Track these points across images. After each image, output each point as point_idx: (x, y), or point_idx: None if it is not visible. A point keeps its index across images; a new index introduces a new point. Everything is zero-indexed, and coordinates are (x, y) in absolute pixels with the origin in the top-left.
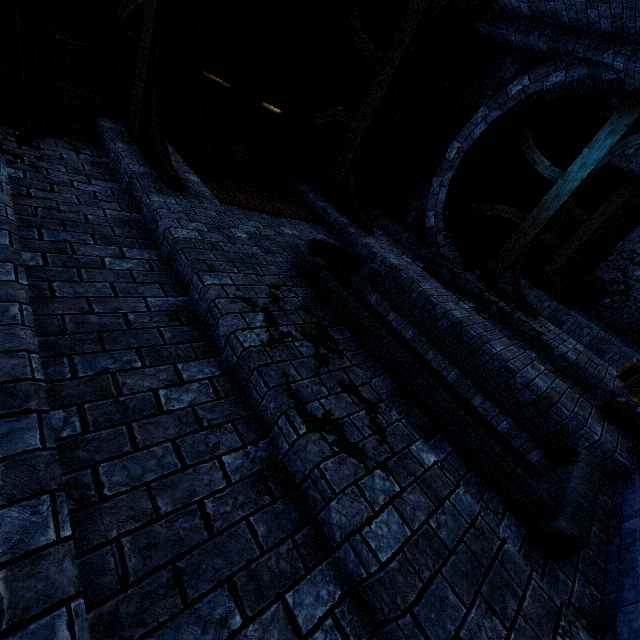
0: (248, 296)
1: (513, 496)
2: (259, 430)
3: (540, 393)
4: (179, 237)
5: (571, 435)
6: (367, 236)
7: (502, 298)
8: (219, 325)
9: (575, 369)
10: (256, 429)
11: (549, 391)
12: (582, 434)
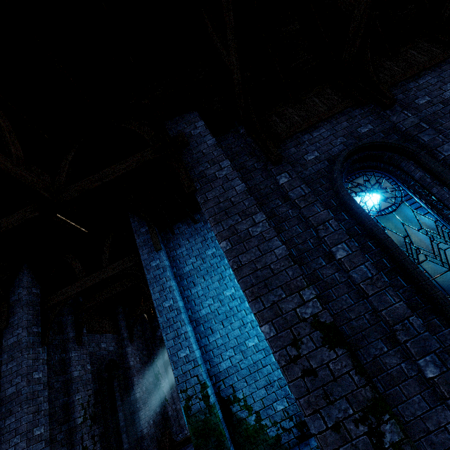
0: (83, 402)
1: None
2: (71, 447)
3: (143, 435)
4: (75, 377)
5: None
6: (129, 346)
7: (165, 377)
8: (74, 414)
9: (168, 419)
10: (70, 446)
11: (146, 434)
12: None
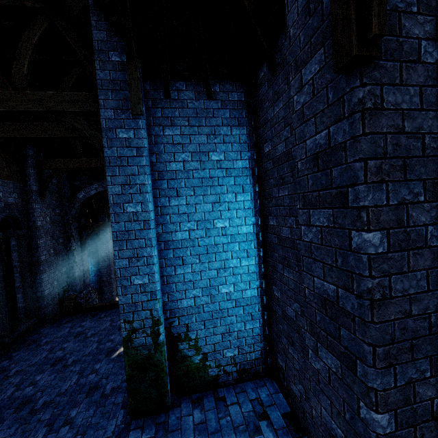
0: None
1: (1, 331)
2: None
3: (44, 295)
4: None
5: (41, 309)
6: (39, 202)
7: (78, 240)
8: None
9: (74, 279)
10: None
11: (47, 295)
12: (44, 310)
